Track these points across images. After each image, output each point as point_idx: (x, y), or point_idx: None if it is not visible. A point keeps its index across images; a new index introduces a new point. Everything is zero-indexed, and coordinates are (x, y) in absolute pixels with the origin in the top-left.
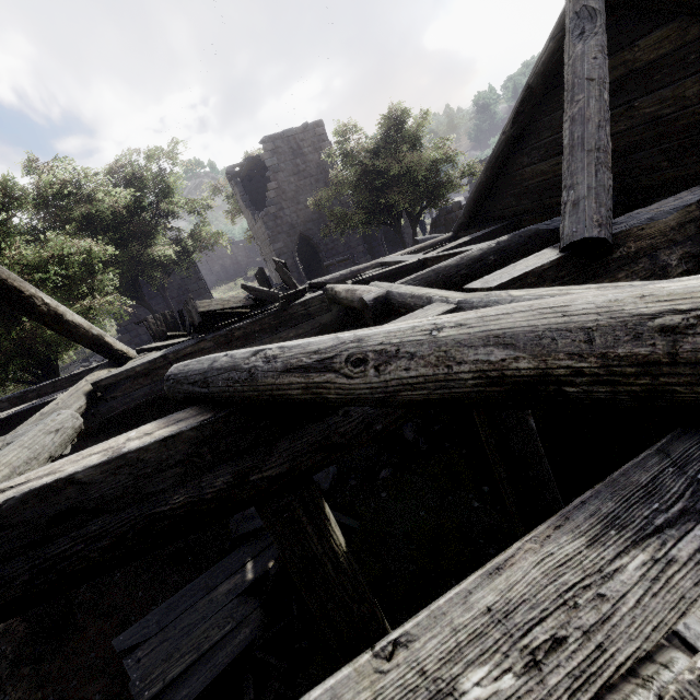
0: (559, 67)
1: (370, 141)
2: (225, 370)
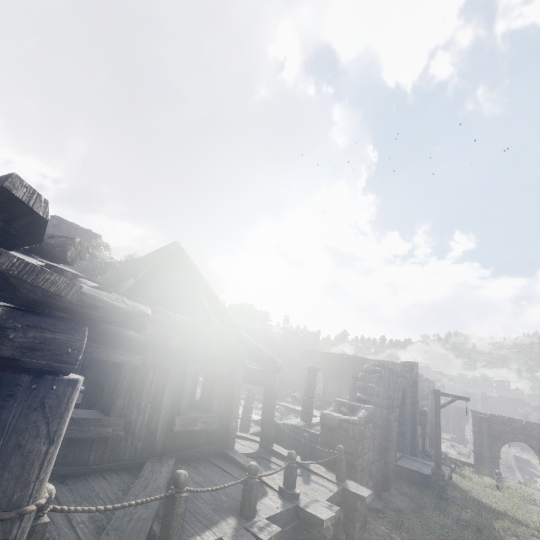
0: (163, 266)
1: (110, 258)
2: None
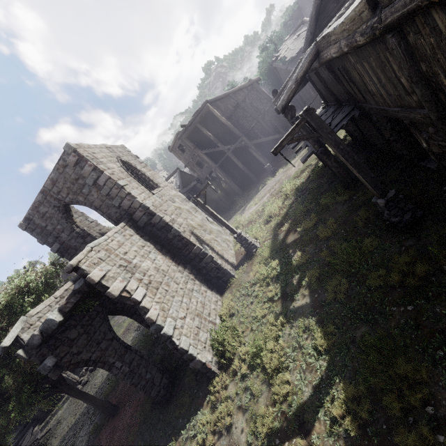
0: None
1: None
2: None
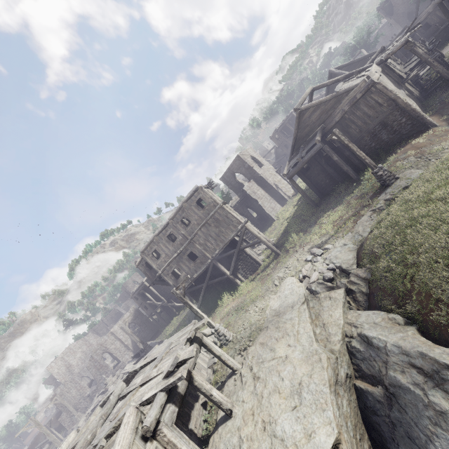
0: None
1: None
2: (388, 45)
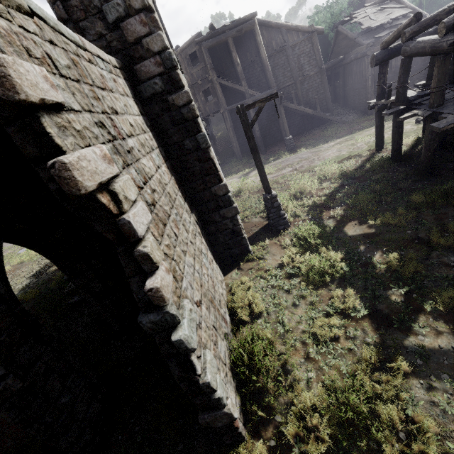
0: None
1: None
2: None
